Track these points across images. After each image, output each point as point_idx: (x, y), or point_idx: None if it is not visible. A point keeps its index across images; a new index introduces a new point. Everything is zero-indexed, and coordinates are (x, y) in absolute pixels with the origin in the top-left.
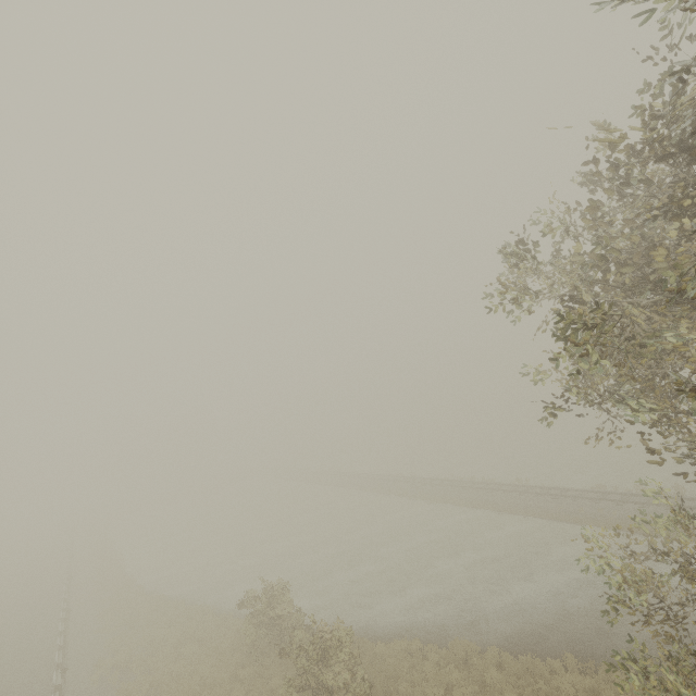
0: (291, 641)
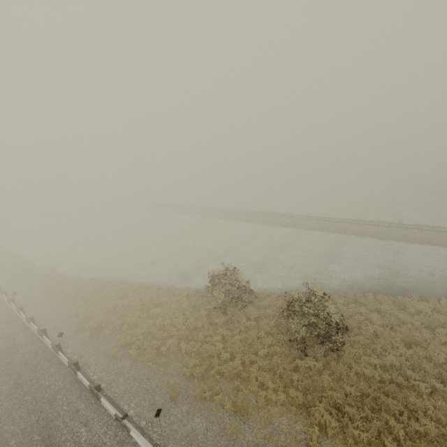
0: (285, 299)
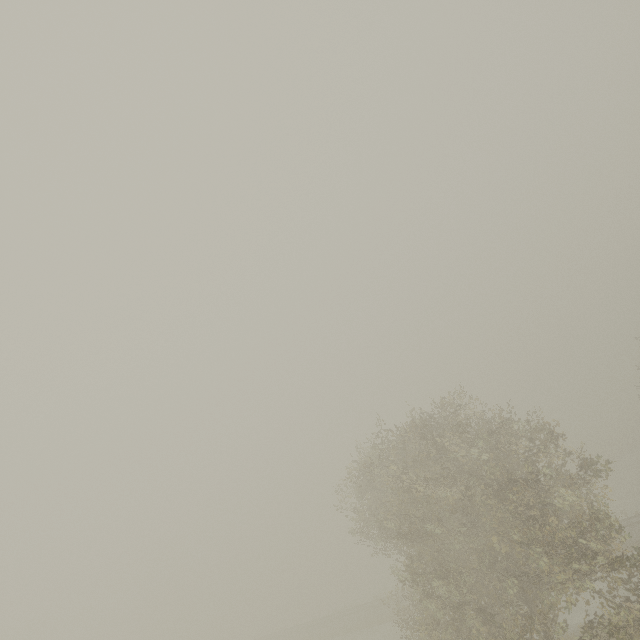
0: None
